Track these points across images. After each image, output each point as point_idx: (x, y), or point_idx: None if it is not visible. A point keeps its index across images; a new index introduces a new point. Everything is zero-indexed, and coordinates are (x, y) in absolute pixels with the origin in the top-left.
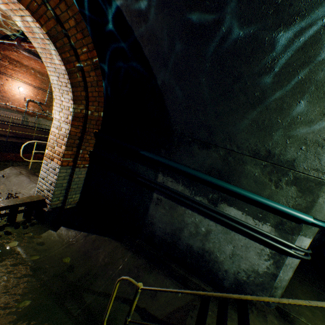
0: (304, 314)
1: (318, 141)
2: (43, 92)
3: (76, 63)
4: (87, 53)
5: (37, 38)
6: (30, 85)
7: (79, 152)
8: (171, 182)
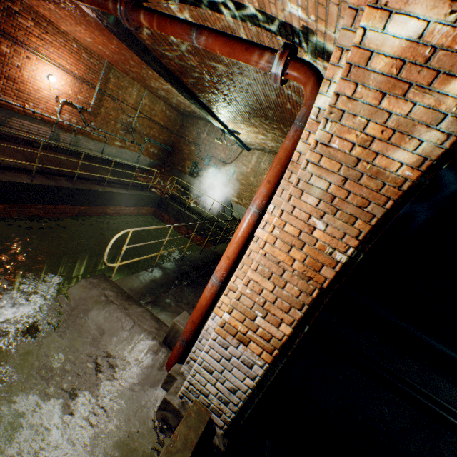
0: None
1: None
2: (88, 87)
3: None
4: None
5: (399, 81)
6: (68, 72)
7: (303, 328)
8: None
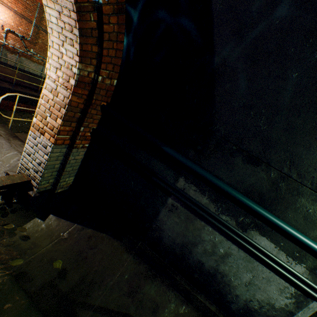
0: None
1: None
2: (27, 22)
3: None
4: None
5: None
6: (10, 8)
7: (80, 129)
8: (194, 190)
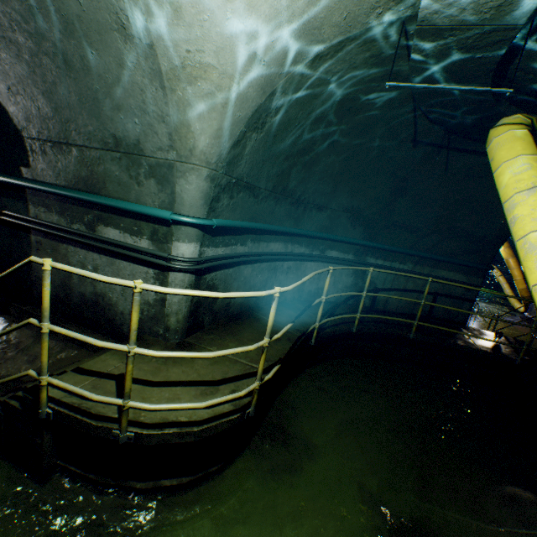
0: (224, 345)
1: (143, 108)
2: None
3: None
4: None
5: None
6: None
7: None
8: (45, 213)
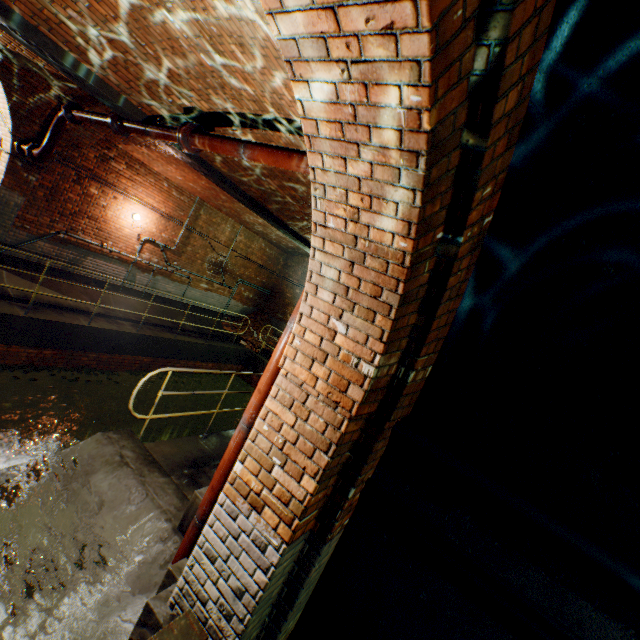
0: None
1: None
2: (175, 225)
3: (438, 230)
4: (485, 200)
5: (348, 143)
6: (155, 210)
7: (347, 492)
8: None
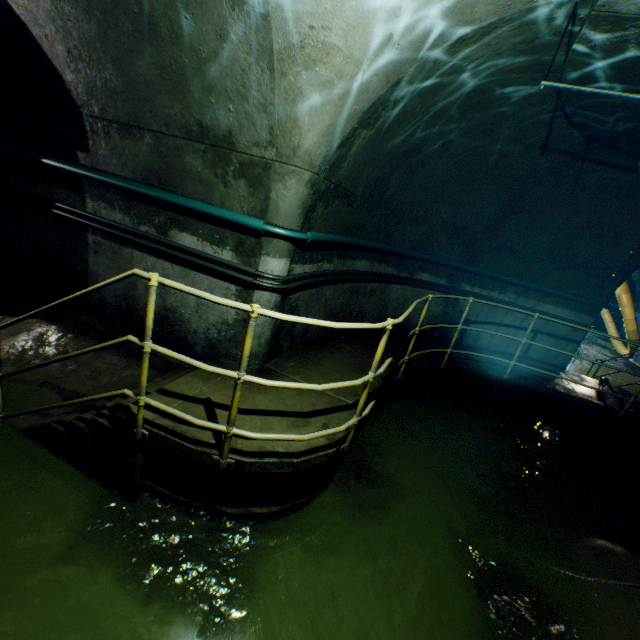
0: (306, 374)
1: (241, 92)
2: None
3: None
4: None
5: None
6: None
7: None
8: (105, 209)
